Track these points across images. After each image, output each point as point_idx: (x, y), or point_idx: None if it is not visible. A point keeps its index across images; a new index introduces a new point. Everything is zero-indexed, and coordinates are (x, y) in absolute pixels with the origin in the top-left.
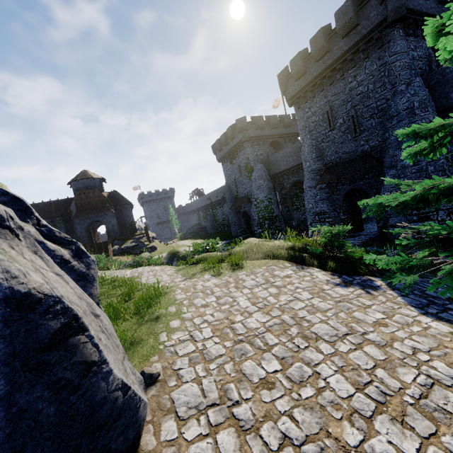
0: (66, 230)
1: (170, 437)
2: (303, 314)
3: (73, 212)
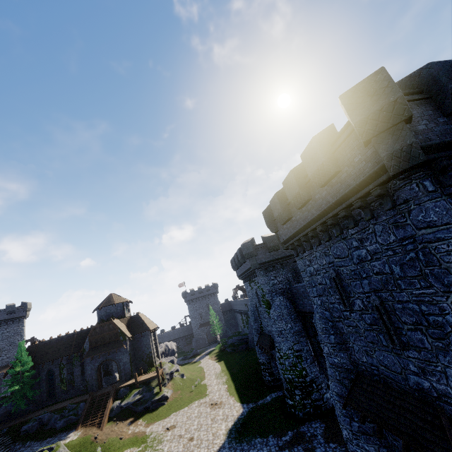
0: (81, 367)
1: None
2: None
3: (86, 350)
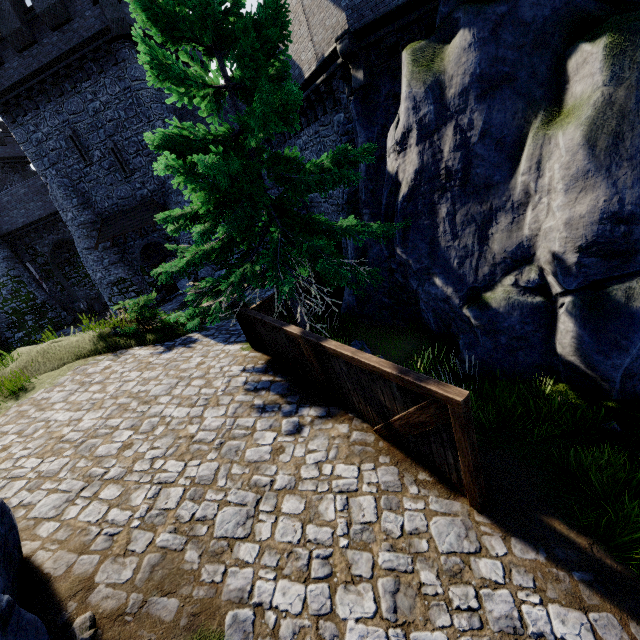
0: None
1: (53, 529)
2: (138, 389)
3: None
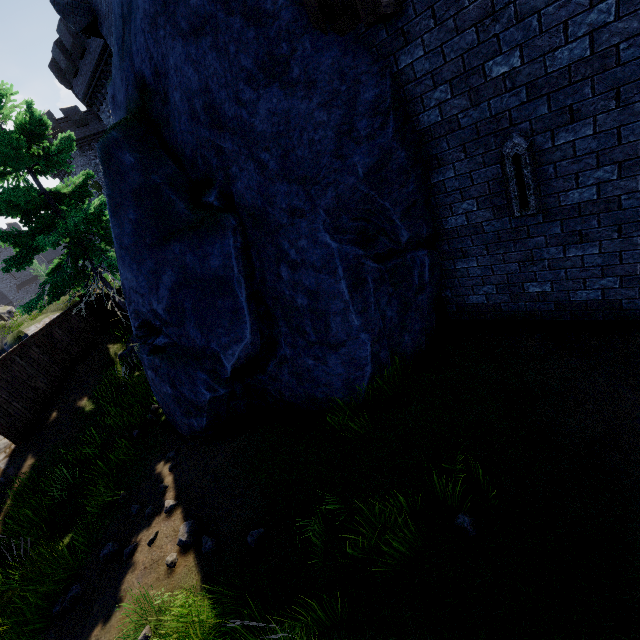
0: None
1: None
2: None
3: None
